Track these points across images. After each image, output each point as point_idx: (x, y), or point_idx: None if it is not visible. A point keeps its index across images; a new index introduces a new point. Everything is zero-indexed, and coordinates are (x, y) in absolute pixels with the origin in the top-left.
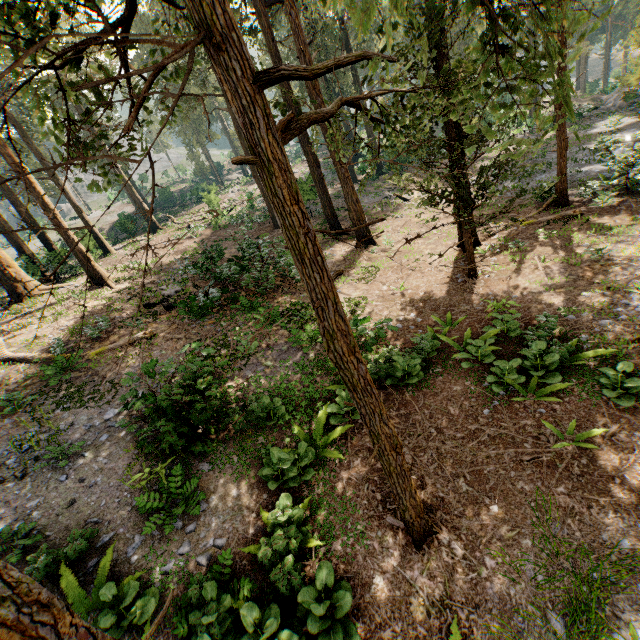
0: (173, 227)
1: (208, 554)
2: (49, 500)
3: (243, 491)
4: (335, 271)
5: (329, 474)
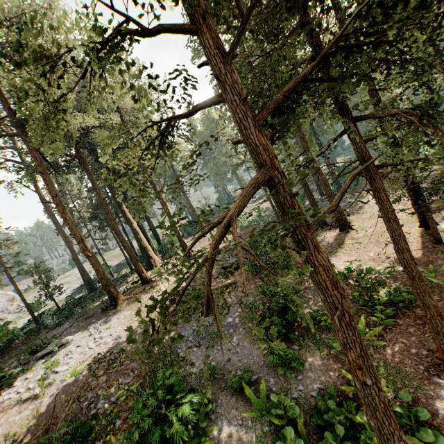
0: (214, 229)
1: (316, 392)
2: (216, 357)
3: (324, 362)
4: (331, 246)
5: (379, 355)
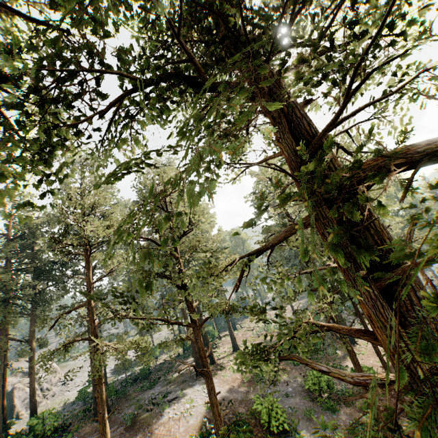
0: (242, 329)
1: (348, 422)
2: (290, 406)
3: (350, 411)
4: (344, 354)
5: None
